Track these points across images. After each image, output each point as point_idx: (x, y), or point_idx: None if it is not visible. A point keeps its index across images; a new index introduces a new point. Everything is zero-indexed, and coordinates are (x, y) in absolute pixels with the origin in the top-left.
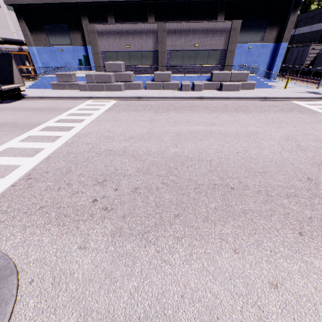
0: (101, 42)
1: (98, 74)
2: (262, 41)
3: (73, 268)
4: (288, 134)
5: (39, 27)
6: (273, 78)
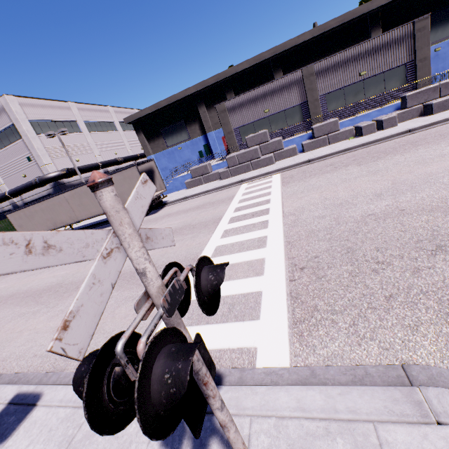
0: (233, 118)
1: (241, 152)
2: None
3: None
4: None
5: (156, 134)
6: None
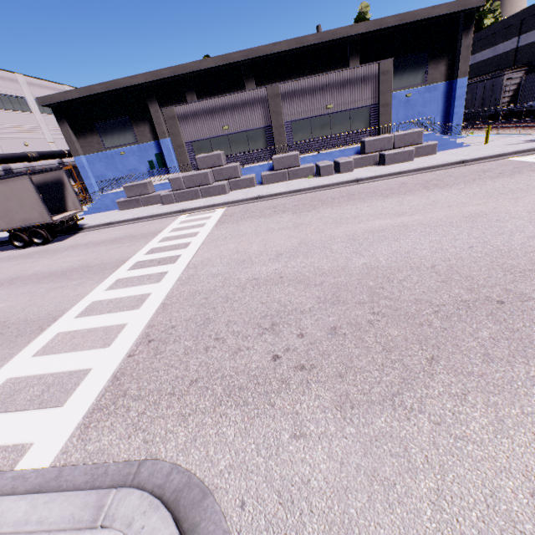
0: (185, 129)
1: (188, 174)
2: (426, 82)
3: (302, 473)
4: None
5: (88, 128)
6: (457, 132)
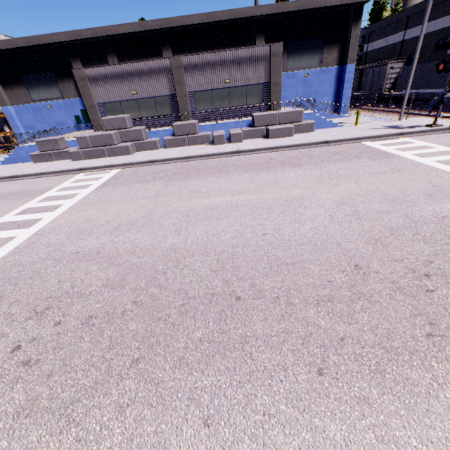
0: (96, 90)
1: (94, 135)
2: (321, 64)
3: None
4: (345, 194)
5: (15, 80)
6: (345, 111)
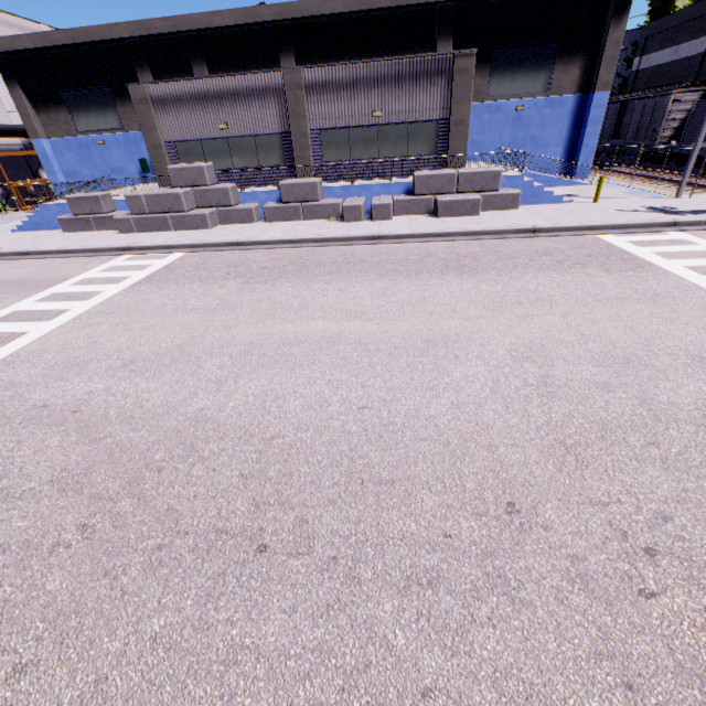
0: (164, 120)
1: (153, 193)
2: (549, 91)
3: None
4: (537, 338)
5: (52, 98)
6: (583, 174)
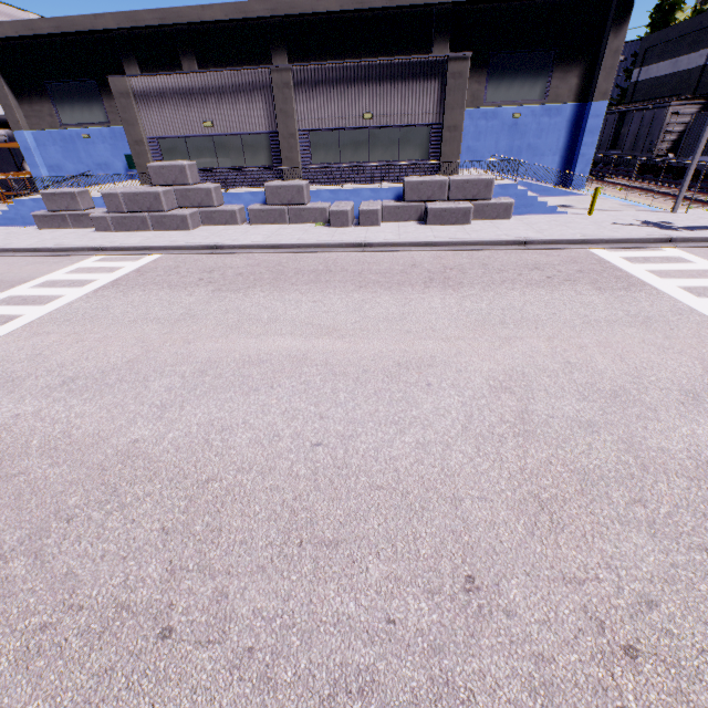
0: (146, 116)
1: (131, 191)
2: (546, 99)
3: None
4: (518, 365)
5: (36, 89)
6: (579, 185)
